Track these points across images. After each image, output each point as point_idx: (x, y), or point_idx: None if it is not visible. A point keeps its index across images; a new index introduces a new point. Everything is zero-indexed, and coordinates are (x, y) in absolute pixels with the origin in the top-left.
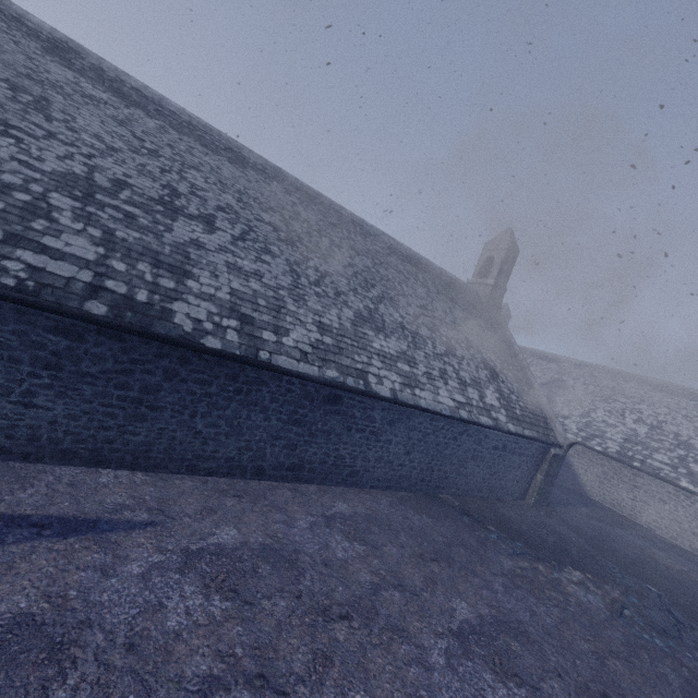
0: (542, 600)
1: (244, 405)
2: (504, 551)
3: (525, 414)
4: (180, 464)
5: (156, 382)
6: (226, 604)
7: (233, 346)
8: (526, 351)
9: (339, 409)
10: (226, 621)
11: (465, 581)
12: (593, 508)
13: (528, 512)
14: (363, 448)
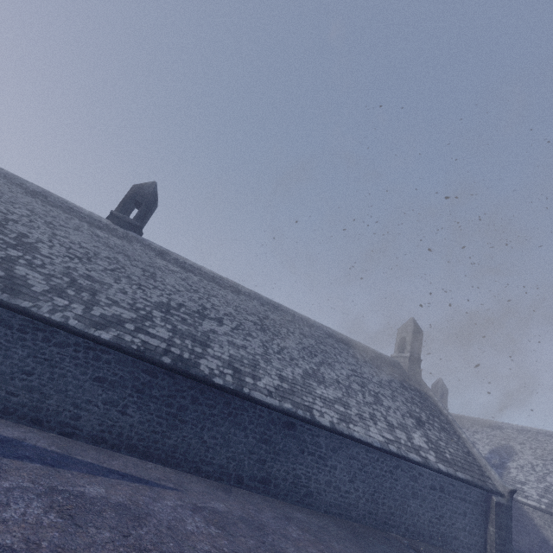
0: None
1: (233, 424)
2: None
3: (455, 459)
4: (191, 465)
5: (186, 404)
6: (218, 531)
7: (229, 383)
8: (469, 420)
9: (294, 434)
10: (218, 536)
11: None
12: None
13: None
14: (314, 470)
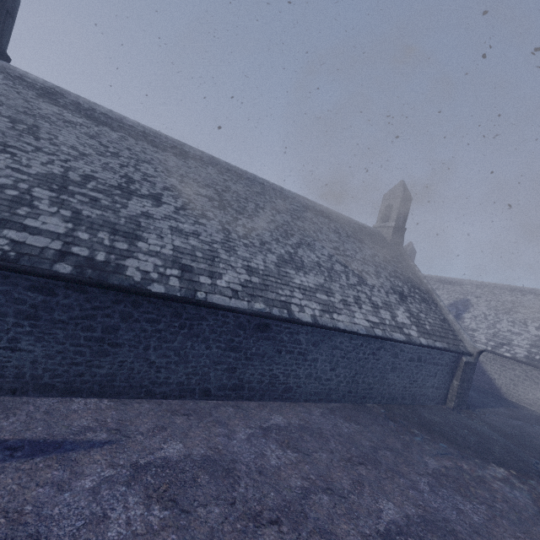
0: (468, 498)
1: (188, 337)
2: (428, 452)
3: (434, 329)
4: (139, 390)
5: (114, 323)
6: (164, 513)
7: (175, 289)
8: (432, 279)
9: (269, 335)
10: (162, 529)
11: (391, 482)
12: (511, 408)
13: (449, 415)
14: (294, 367)
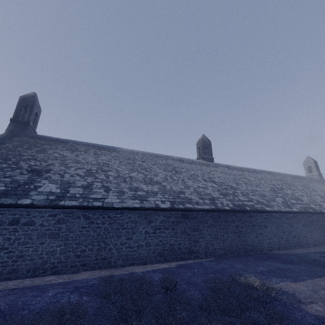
0: None
1: None
2: None
3: None
4: None
5: (321, 223)
6: None
7: None
8: None
9: None
10: None
11: None
12: None
13: None
14: None
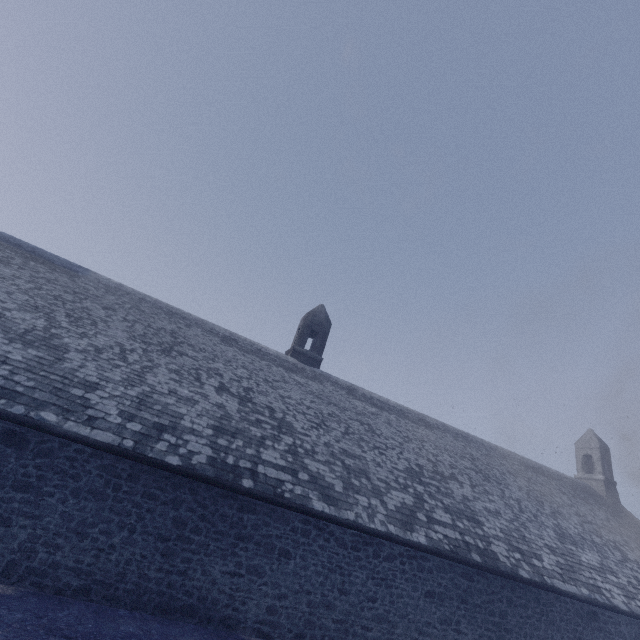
0: None
1: (547, 624)
2: None
3: None
4: None
5: (504, 608)
6: None
7: (531, 574)
8: None
9: (599, 625)
10: None
11: None
12: None
13: None
14: None
